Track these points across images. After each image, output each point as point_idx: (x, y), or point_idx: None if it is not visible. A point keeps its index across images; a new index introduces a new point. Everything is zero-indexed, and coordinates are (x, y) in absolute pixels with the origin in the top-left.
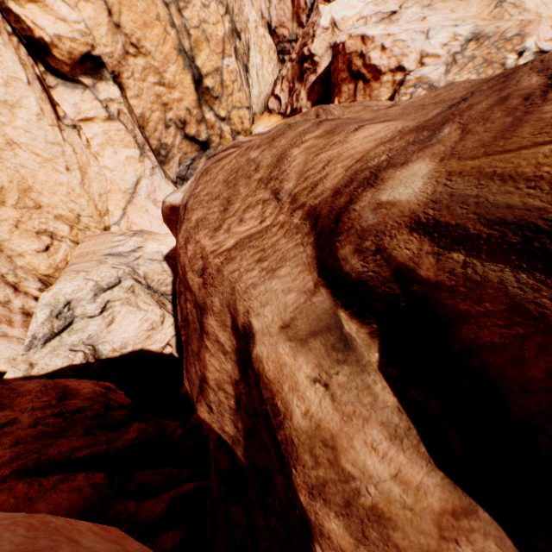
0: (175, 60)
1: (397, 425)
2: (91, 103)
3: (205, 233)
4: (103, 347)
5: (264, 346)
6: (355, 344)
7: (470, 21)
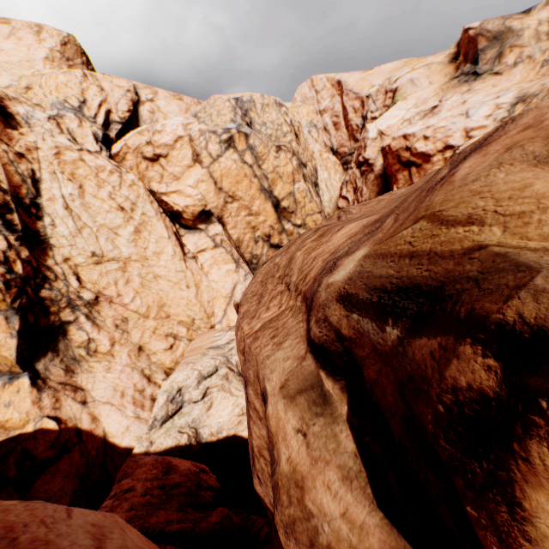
0: (258, 197)
1: (350, 468)
2: (204, 239)
3: (247, 321)
4: (203, 430)
5: (271, 405)
6: (332, 399)
7: (514, 88)
